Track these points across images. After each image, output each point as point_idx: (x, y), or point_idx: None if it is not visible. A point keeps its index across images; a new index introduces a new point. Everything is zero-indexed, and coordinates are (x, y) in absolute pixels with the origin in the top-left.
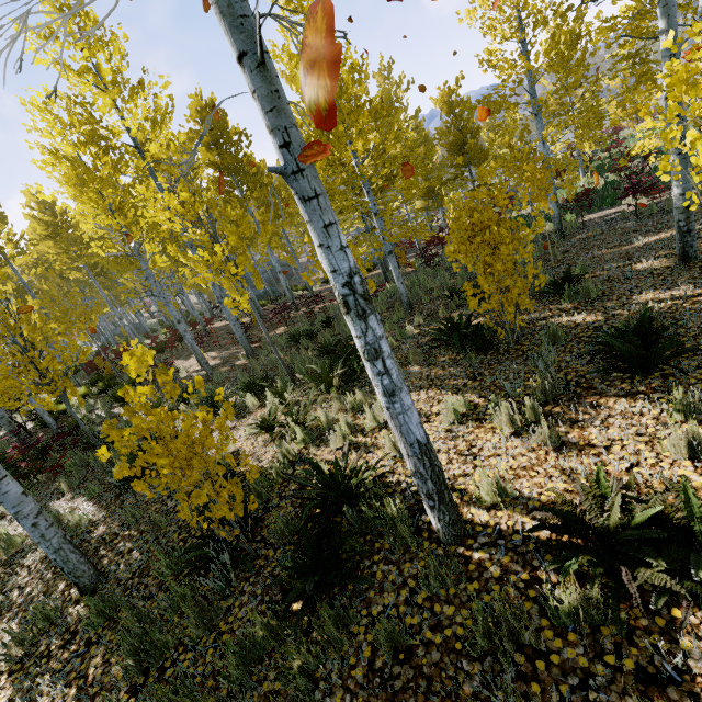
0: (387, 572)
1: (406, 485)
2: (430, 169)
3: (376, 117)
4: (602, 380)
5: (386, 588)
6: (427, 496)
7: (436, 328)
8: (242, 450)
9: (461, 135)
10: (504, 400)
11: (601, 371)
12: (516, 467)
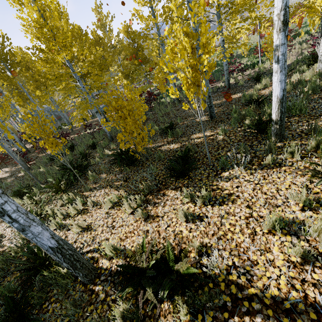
0: (55, 307)
1: (79, 249)
2: (126, 64)
3: (75, 39)
4: (170, 180)
5: (51, 319)
6: (66, 269)
7: (114, 154)
8: (4, 236)
9: (135, 49)
10: (133, 193)
11: (168, 177)
12: (127, 232)
